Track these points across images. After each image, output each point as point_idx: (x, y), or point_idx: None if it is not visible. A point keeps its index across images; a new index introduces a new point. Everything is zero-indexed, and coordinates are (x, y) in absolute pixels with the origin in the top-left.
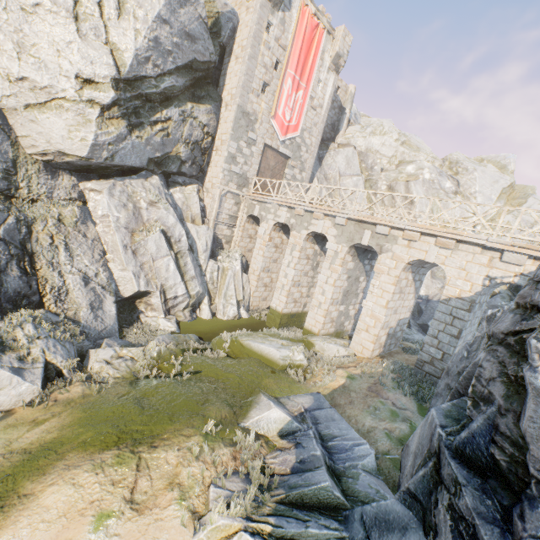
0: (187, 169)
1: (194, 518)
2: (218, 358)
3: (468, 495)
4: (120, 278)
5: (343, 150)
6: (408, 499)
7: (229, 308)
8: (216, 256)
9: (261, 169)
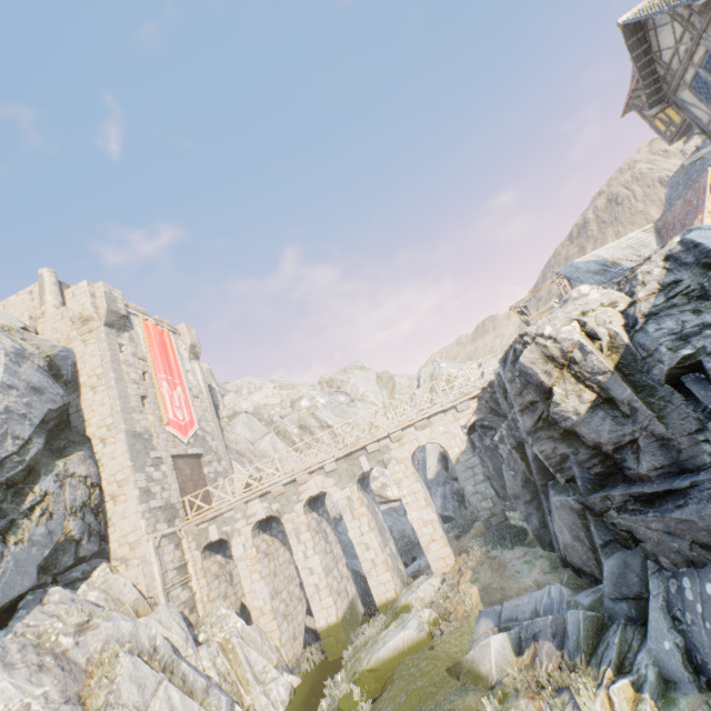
0: (86, 548)
1: None
2: None
3: (614, 492)
4: None
5: (238, 420)
6: (606, 549)
7: (276, 687)
8: (194, 640)
9: (180, 485)
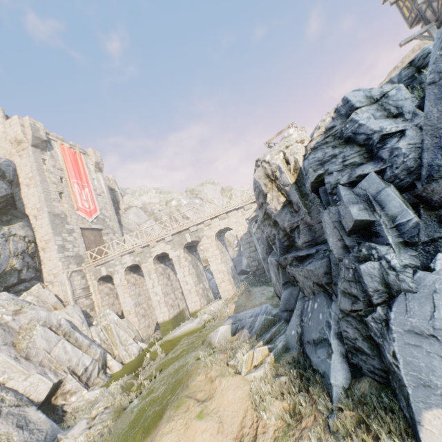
0: (26, 274)
1: (235, 373)
2: (162, 360)
3: (289, 255)
4: (27, 388)
5: (130, 211)
6: (285, 286)
7: (131, 348)
8: (91, 324)
9: (86, 245)
